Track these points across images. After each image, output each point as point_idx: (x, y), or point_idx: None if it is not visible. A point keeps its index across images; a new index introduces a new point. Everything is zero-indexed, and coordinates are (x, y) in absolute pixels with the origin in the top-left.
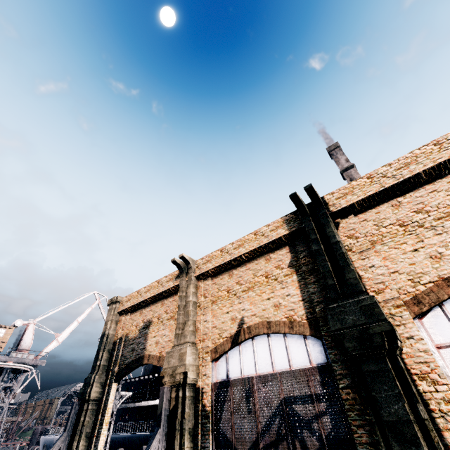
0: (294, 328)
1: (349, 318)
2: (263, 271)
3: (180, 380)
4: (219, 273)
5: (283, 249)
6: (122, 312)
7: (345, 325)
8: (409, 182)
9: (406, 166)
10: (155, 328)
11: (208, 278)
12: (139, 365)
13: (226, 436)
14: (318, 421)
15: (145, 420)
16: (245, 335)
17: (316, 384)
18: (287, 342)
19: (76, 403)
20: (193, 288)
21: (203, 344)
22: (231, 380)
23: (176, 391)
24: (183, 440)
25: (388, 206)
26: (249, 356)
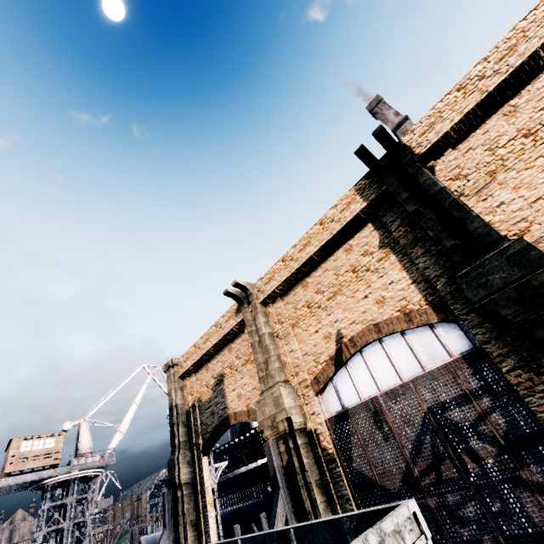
0: (414, 319)
1: (495, 277)
2: (347, 266)
3: (285, 429)
4: (289, 288)
5: (364, 229)
6: (184, 375)
7: (492, 288)
8: (523, 71)
9: (511, 51)
10: (230, 381)
11: (277, 299)
12: (226, 428)
13: (365, 476)
14: (486, 422)
15: (252, 486)
16: (350, 351)
17: (467, 379)
18: (409, 340)
19: (166, 493)
20: (263, 317)
21: (298, 378)
22: (349, 409)
23: (285, 443)
24: (313, 496)
25: (498, 118)
26: (362, 373)
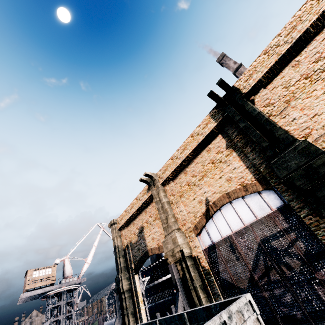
0: (249, 189)
1: (292, 163)
2: (208, 160)
3: (180, 257)
4: (176, 175)
5: (217, 138)
6: (121, 228)
7: (290, 170)
8: (301, 40)
9: (293, 29)
10: (147, 230)
11: (170, 181)
12: (147, 257)
13: (227, 281)
14: (294, 247)
15: (165, 290)
16: (213, 209)
17: (281, 222)
18: (247, 201)
19: (116, 296)
20: (162, 193)
21: (185, 227)
22: (216, 243)
23: (180, 265)
24: (198, 294)
25: (289, 68)
26: (222, 222)
